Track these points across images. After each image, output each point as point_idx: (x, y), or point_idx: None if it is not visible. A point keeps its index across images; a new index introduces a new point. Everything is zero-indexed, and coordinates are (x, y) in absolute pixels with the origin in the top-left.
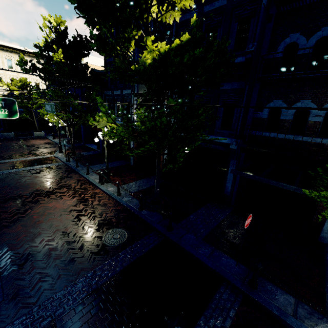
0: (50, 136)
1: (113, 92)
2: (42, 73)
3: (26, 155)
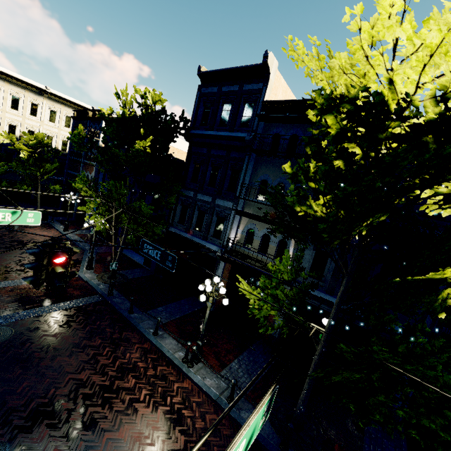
0: (57, 222)
1: (197, 195)
2: (101, 154)
3: (30, 270)
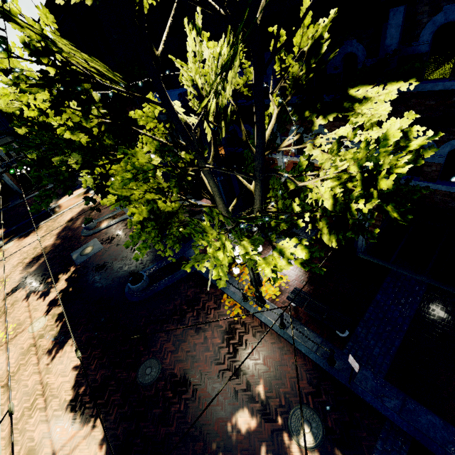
0: None
1: None
2: None
3: None
